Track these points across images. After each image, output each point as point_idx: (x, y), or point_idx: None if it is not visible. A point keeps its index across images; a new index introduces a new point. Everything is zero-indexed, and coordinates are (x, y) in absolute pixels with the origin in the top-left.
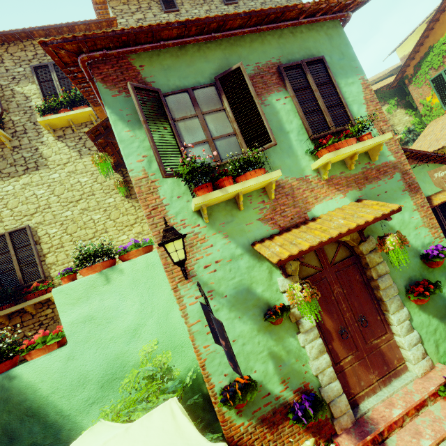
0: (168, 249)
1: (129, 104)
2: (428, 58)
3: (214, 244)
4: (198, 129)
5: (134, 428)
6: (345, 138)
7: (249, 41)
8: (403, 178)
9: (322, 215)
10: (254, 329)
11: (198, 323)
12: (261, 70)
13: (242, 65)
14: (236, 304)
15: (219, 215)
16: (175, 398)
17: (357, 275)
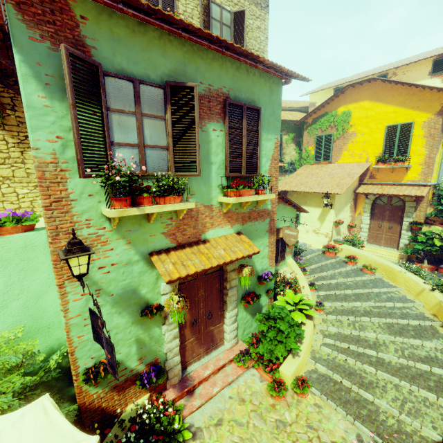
0: (71, 263)
1: (53, 62)
2: (322, 120)
3: (115, 248)
4: (133, 129)
5: (6, 432)
6: (248, 187)
7: (211, 58)
8: (270, 222)
9: (211, 239)
10: (130, 321)
11: (78, 316)
12: (211, 94)
13: (197, 88)
14: (120, 301)
15: (128, 222)
16: (47, 394)
17: (218, 284)
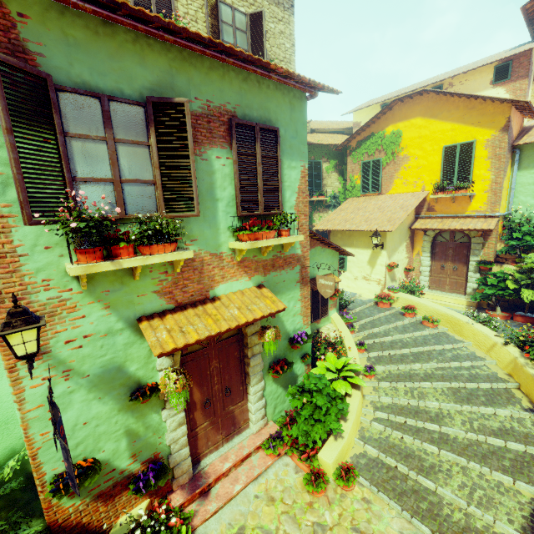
0: (12, 340)
1: None
2: (368, 143)
3: (89, 315)
4: (104, 160)
5: None
6: (267, 228)
7: (208, 66)
8: (301, 271)
9: (223, 296)
10: (115, 409)
11: (39, 408)
12: (211, 113)
13: (188, 104)
14: (100, 384)
15: (105, 281)
16: None
17: (237, 352)
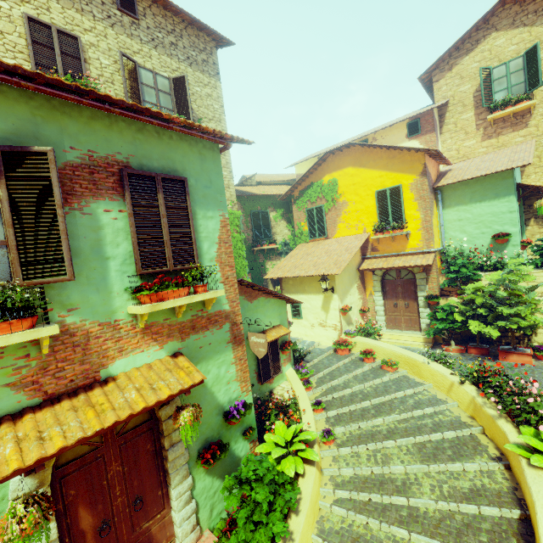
0: None
1: None
2: (309, 191)
3: None
4: None
5: None
6: (175, 286)
7: (89, 116)
8: (232, 329)
9: (121, 375)
10: None
11: None
12: (94, 163)
13: (52, 153)
14: None
15: None
16: None
17: (150, 444)
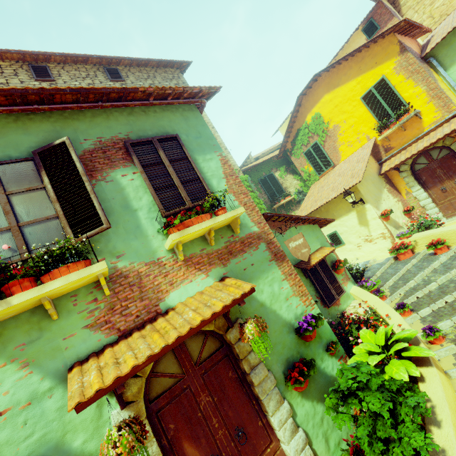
0: None
1: None
2: (299, 137)
3: (0, 383)
4: None
5: None
6: (197, 214)
7: (91, 116)
8: (269, 247)
9: (178, 305)
10: None
11: None
12: (104, 145)
13: (68, 140)
14: None
15: (17, 333)
16: None
17: (230, 371)
